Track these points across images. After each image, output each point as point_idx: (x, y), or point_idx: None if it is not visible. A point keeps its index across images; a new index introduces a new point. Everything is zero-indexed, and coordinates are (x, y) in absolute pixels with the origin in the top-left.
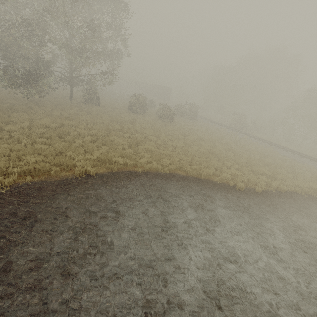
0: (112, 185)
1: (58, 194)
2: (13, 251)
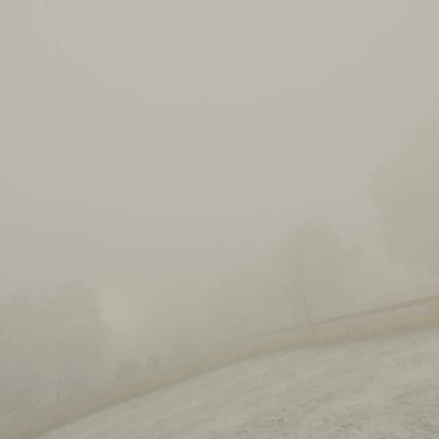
0: (55, 429)
1: None
2: None
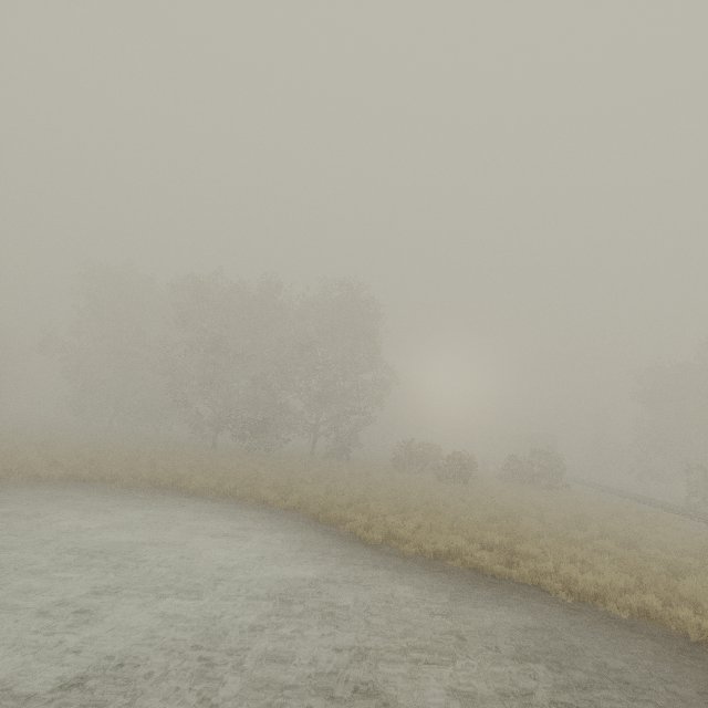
0: (195, 500)
1: (145, 494)
2: (76, 500)
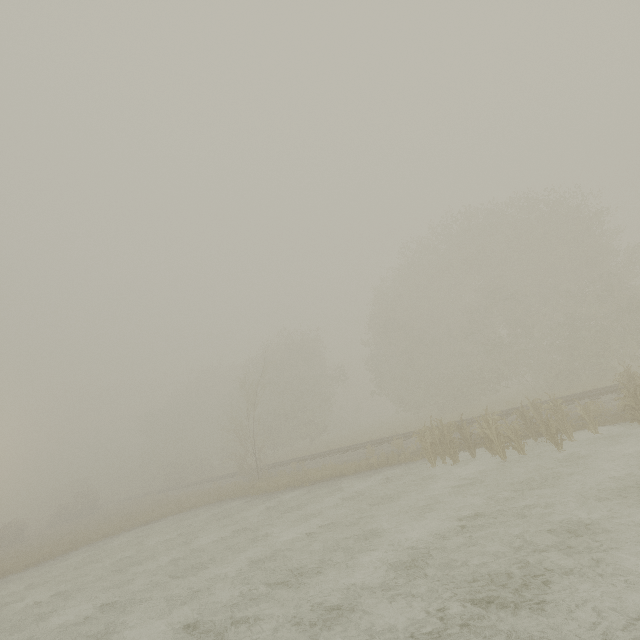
0: None
1: None
2: None
